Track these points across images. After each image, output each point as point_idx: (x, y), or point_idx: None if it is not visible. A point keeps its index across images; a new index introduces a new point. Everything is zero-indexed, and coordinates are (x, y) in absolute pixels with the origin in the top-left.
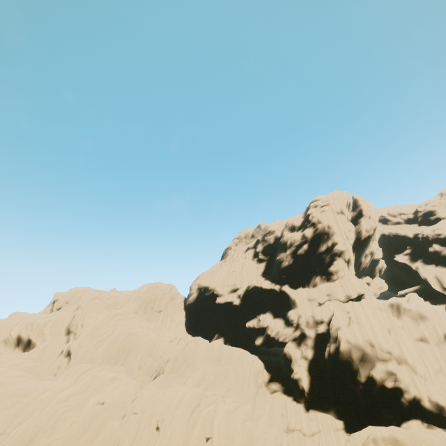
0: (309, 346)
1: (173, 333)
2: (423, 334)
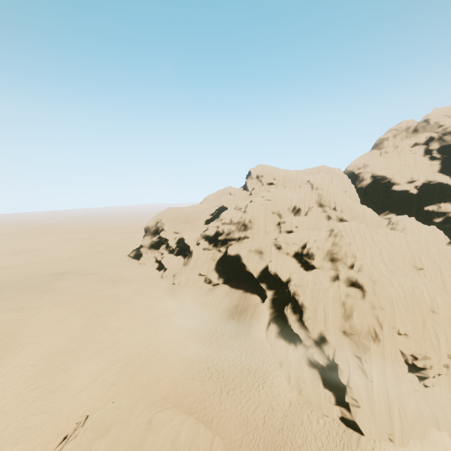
0: None
1: None
2: None
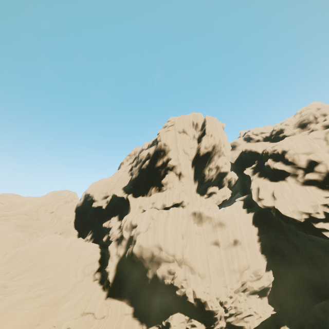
0: (123, 246)
1: (52, 229)
2: (217, 239)
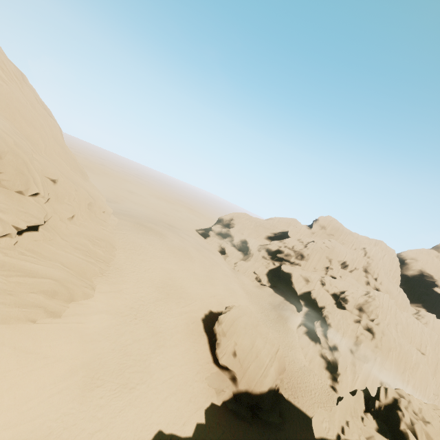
0: None
1: None
2: None
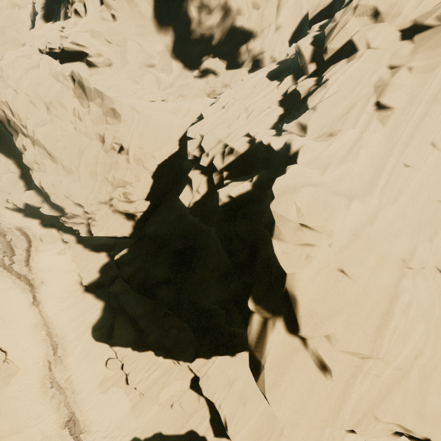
0: None
1: None
2: (104, 136)
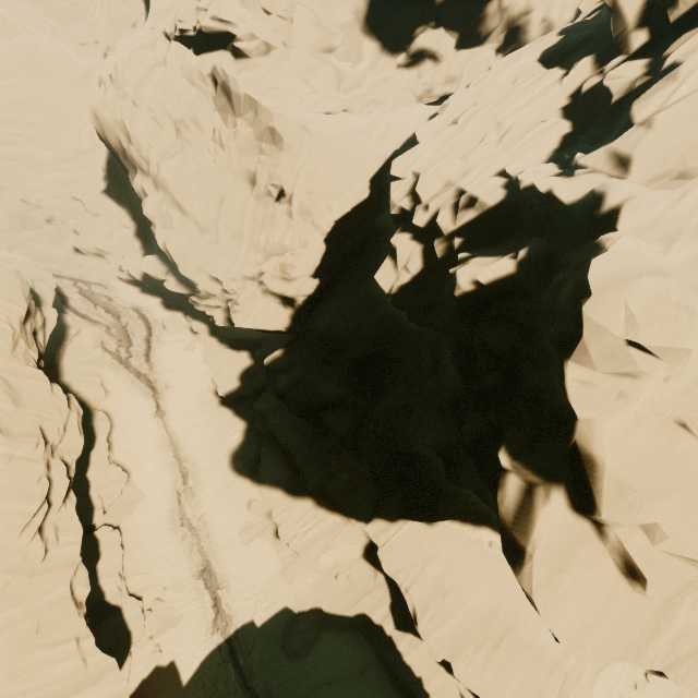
0: None
1: (85, 30)
2: (255, 174)
